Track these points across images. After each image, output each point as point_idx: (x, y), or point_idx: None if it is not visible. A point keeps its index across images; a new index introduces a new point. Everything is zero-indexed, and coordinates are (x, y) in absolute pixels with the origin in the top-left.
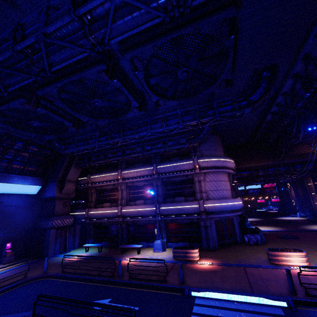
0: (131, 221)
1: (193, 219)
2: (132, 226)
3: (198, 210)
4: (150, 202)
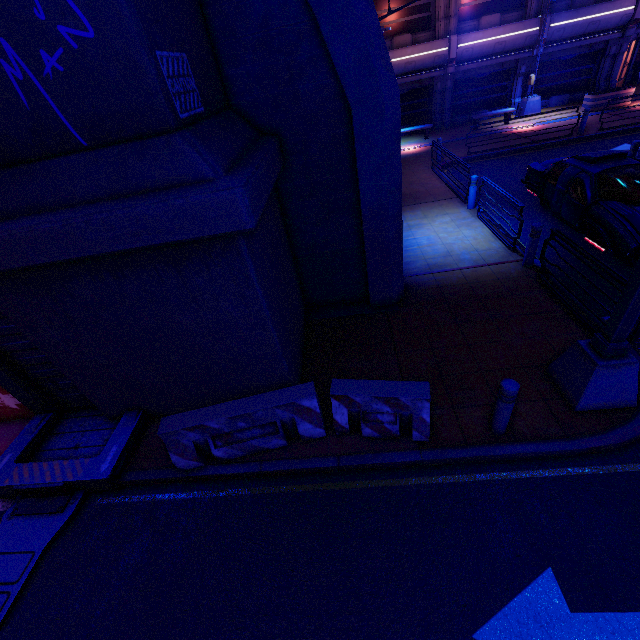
0: (462, 73)
1: (595, 44)
2: (461, 83)
3: (628, 18)
4: (513, 18)
